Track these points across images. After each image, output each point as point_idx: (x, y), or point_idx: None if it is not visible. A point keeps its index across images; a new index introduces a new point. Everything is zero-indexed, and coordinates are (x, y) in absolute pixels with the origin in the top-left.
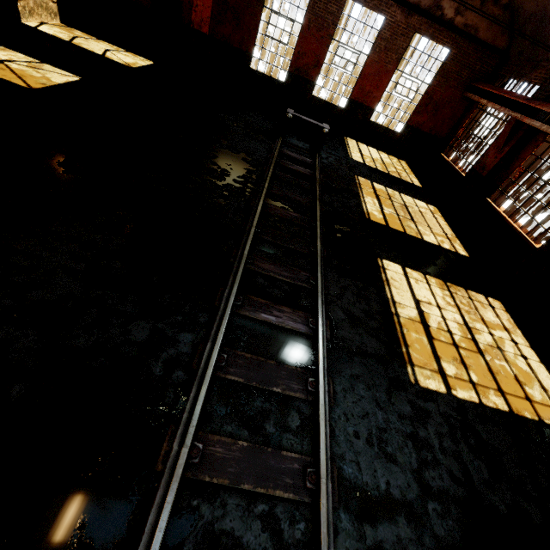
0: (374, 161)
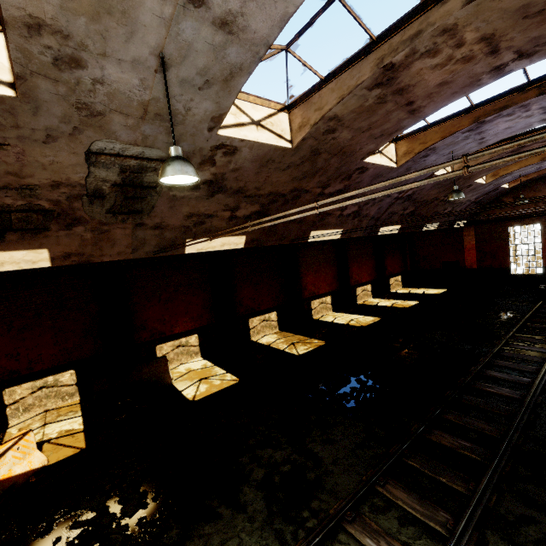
0: None
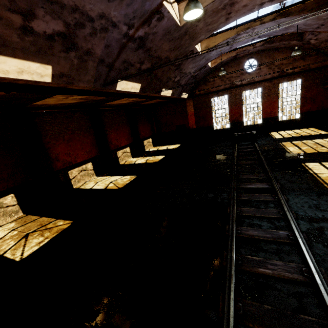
0: (290, 134)
